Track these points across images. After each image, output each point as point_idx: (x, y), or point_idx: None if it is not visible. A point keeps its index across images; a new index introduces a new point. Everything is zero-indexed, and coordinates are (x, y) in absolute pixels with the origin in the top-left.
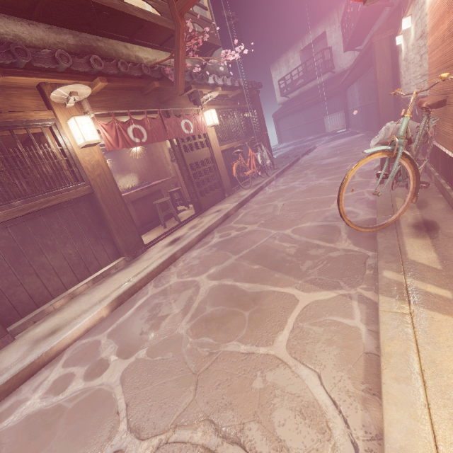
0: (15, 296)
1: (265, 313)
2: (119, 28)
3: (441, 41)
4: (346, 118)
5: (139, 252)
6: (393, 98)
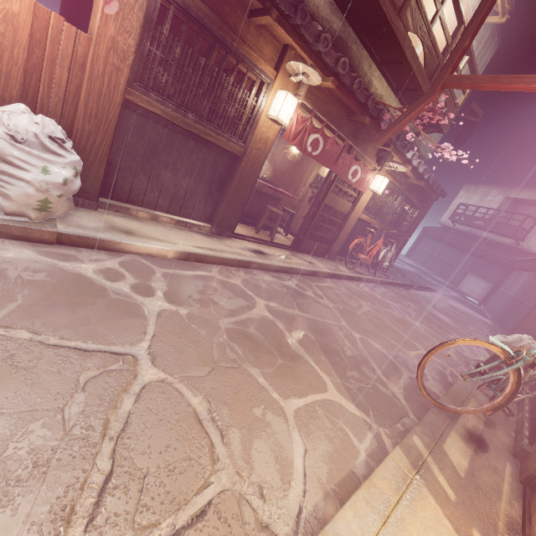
0: (123, 180)
1: (295, 374)
2: (381, 49)
3: None
4: (488, 294)
5: (225, 234)
6: None
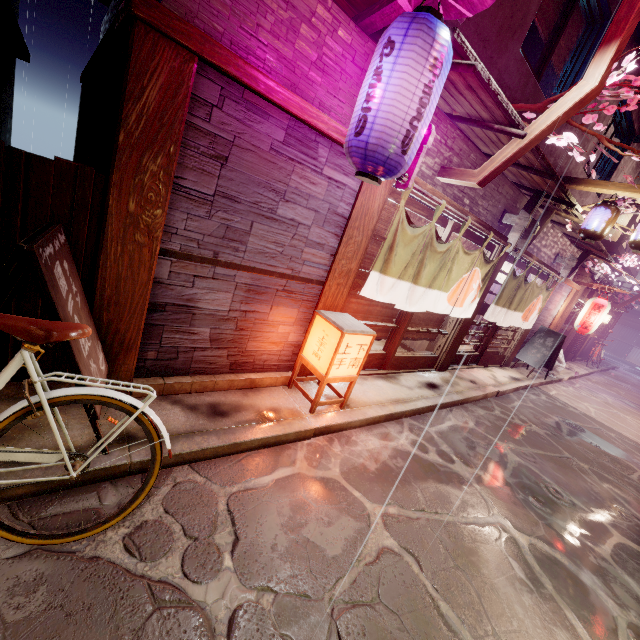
0: None
1: None
2: None
3: None
4: None
5: None
6: None
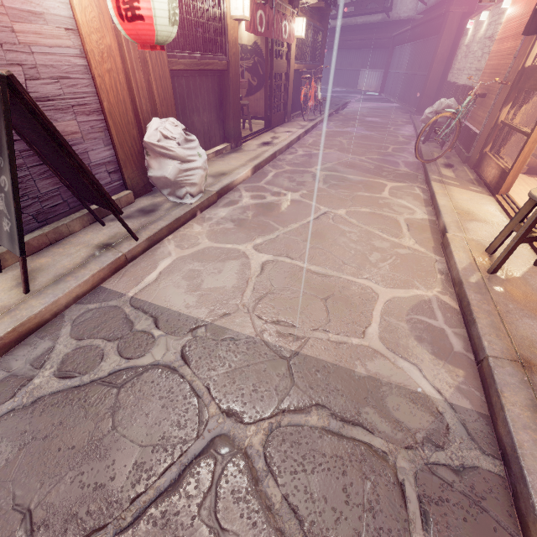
0: None
1: (371, 186)
2: None
3: (501, 53)
4: (383, 80)
5: (239, 144)
6: (440, 77)
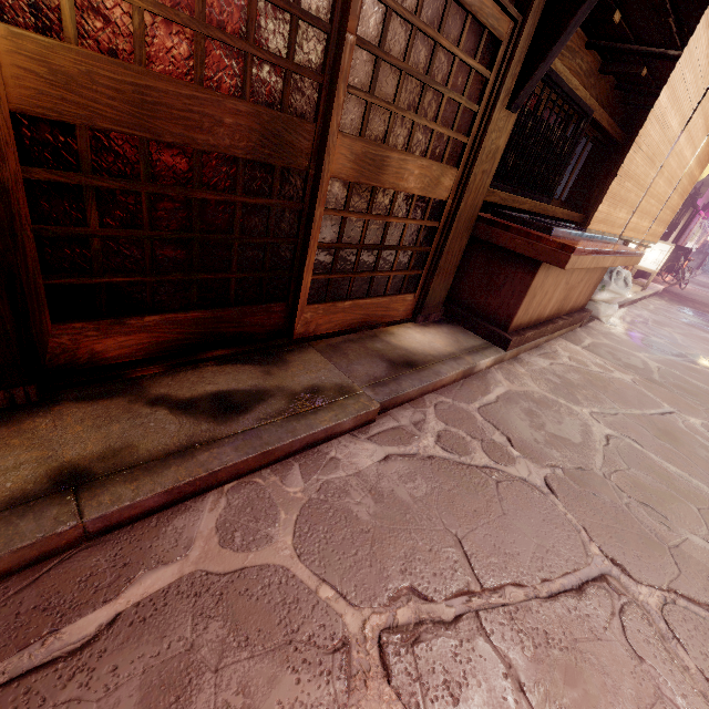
0: None
1: None
2: None
3: None
4: None
5: None
6: None
